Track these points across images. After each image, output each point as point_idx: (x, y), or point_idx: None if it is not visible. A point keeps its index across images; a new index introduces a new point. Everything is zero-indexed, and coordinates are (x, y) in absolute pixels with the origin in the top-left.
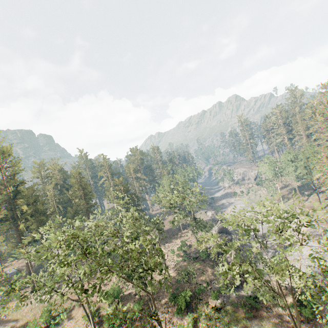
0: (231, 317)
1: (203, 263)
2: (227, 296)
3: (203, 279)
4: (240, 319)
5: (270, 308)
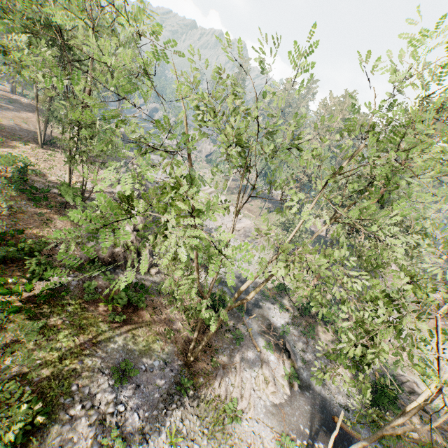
0: (70, 320)
1: (59, 209)
2: (82, 279)
3: (38, 235)
4: (90, 324)
5: (160, 310)
